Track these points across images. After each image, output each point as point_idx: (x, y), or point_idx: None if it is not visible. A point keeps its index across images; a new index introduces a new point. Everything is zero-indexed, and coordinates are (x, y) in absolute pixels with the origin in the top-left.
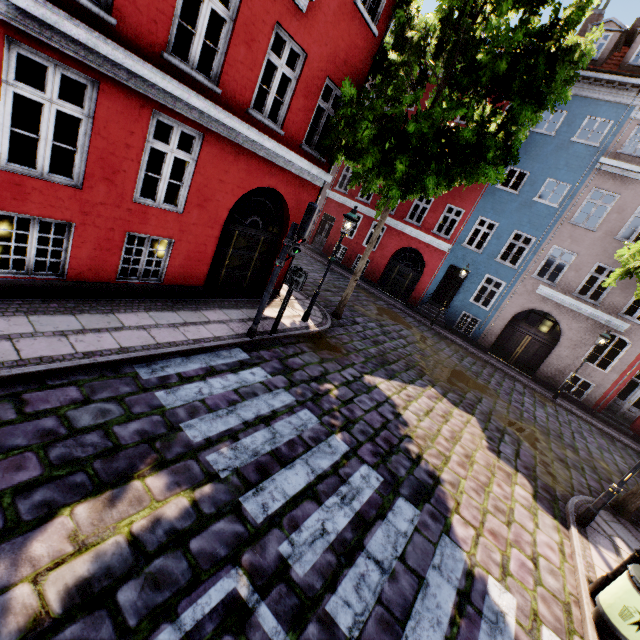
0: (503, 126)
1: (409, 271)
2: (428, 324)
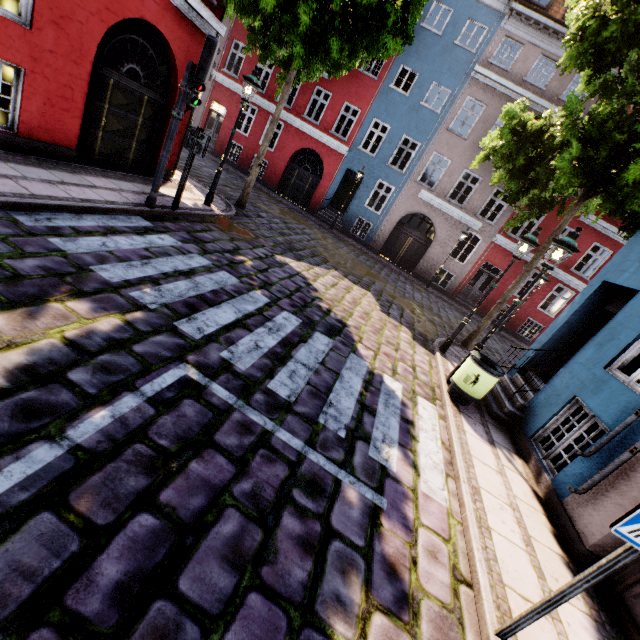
0: None
1: (309, 175)
2: (328, 228)
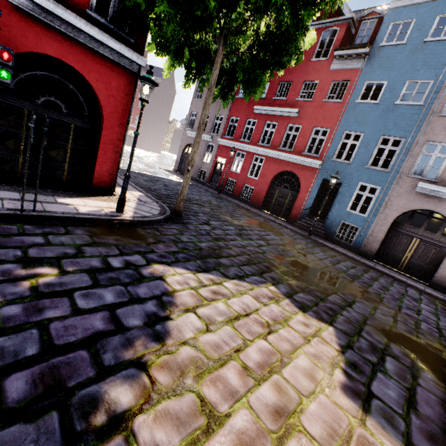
0: None
1: (287, 191)
2: (305, 234)
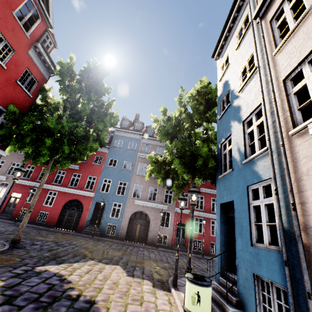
0: (94, 130)
1: (75, 212)
2: (91, 236)
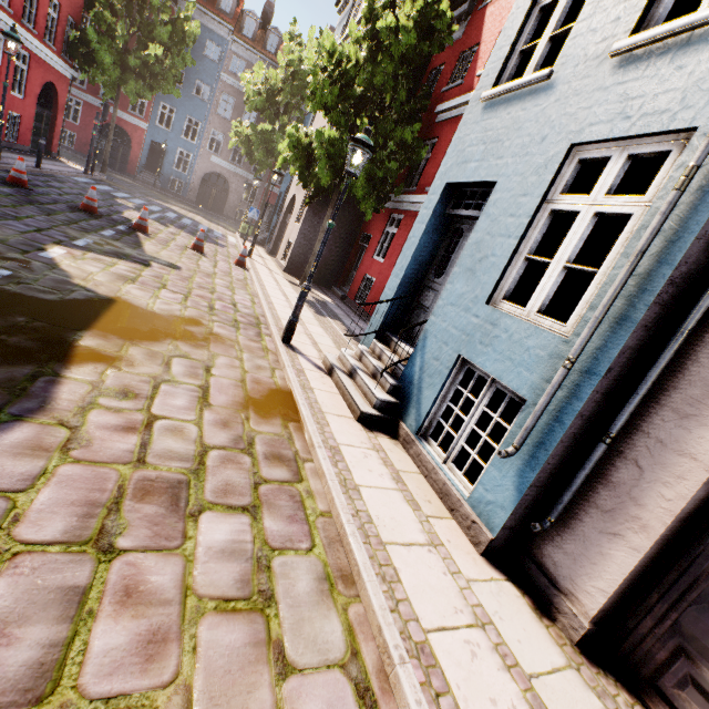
0: (173, 67)
1: (119, 145)
2: (152, 187)
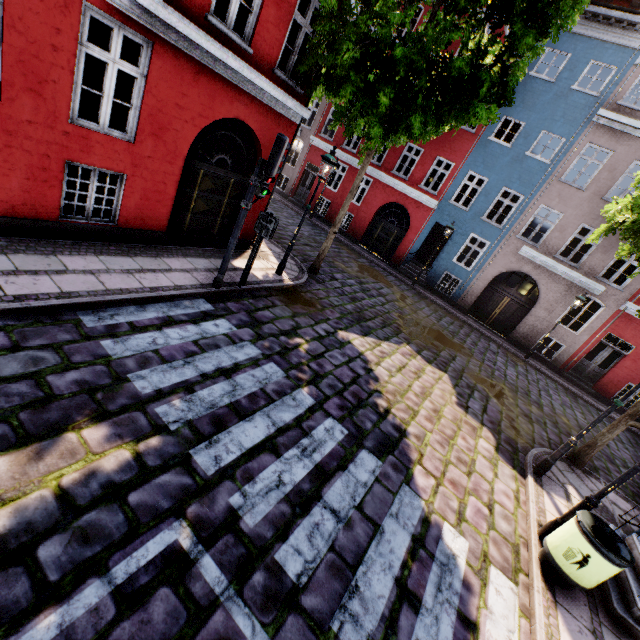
0: (500, 57)
1: (394, 228)
2: (409, 283)
